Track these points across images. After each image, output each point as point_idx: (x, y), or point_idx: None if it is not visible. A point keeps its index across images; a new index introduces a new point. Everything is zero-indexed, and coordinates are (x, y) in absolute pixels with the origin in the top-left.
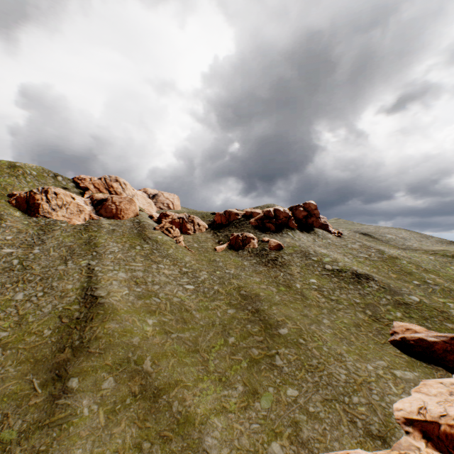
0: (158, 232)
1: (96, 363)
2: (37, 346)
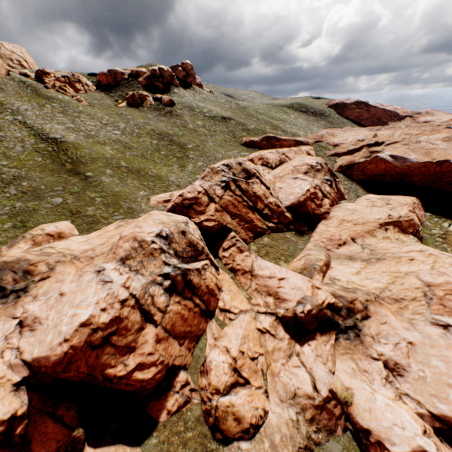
0: (53, 91)
1: (93, 166)
2: (41, 166)
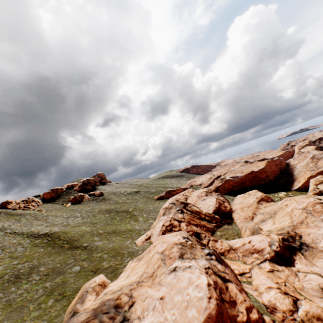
0: (20, 210)
1: (84, 239)
2: (46, 253)
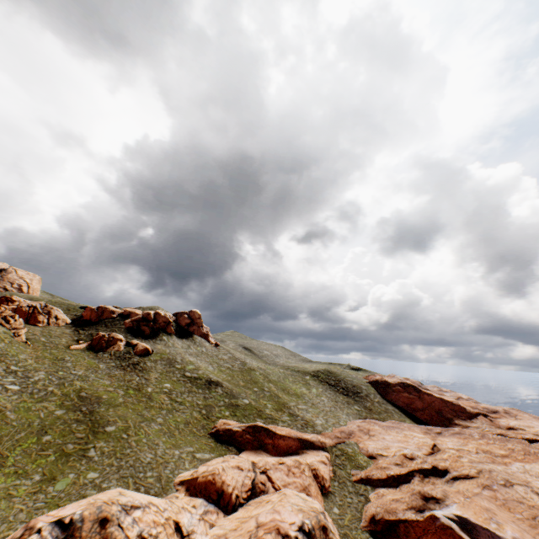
0: None
1: None
2: None
